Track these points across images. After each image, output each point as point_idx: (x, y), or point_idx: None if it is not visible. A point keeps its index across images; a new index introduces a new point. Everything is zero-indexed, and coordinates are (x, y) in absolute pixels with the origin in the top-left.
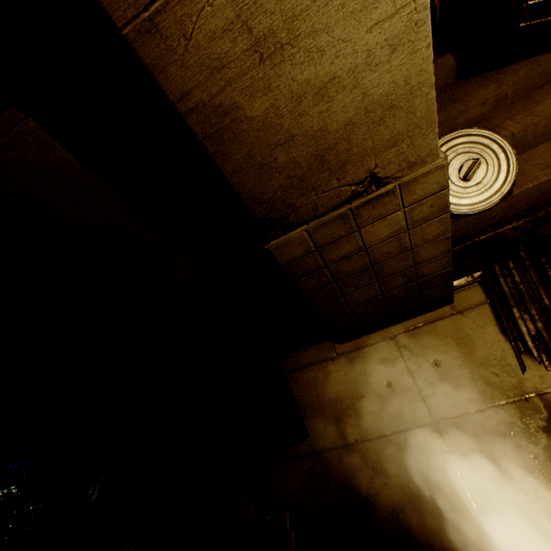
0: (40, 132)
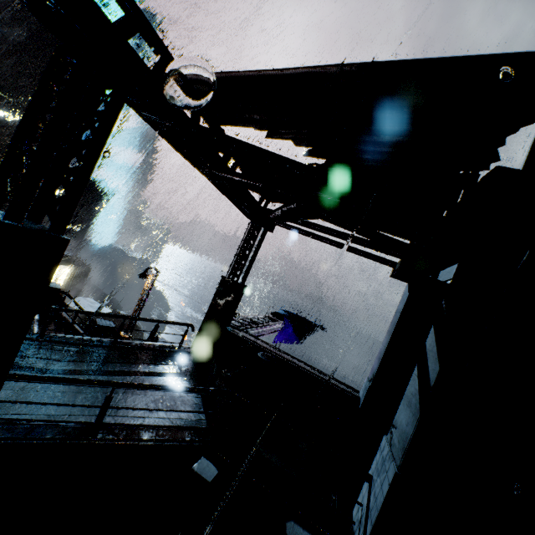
0: None
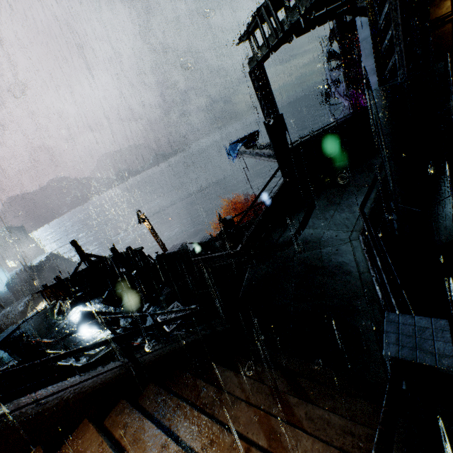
0: (450, 27)
